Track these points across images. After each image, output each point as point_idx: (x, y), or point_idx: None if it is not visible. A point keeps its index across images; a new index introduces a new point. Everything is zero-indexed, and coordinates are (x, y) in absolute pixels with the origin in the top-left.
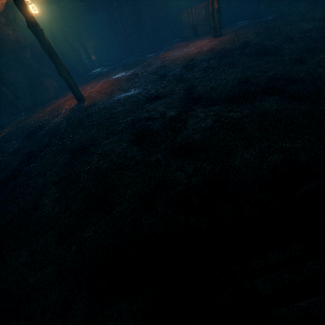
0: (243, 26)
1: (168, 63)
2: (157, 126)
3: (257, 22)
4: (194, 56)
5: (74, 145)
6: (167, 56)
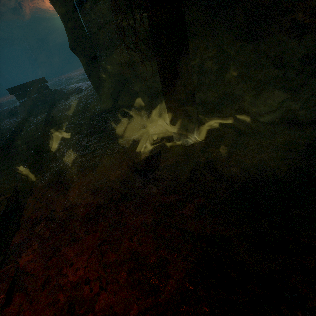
0: None
1: (63, 79)
2: None
3: None
4: (79, 74)
5: None
6: (66, 76)
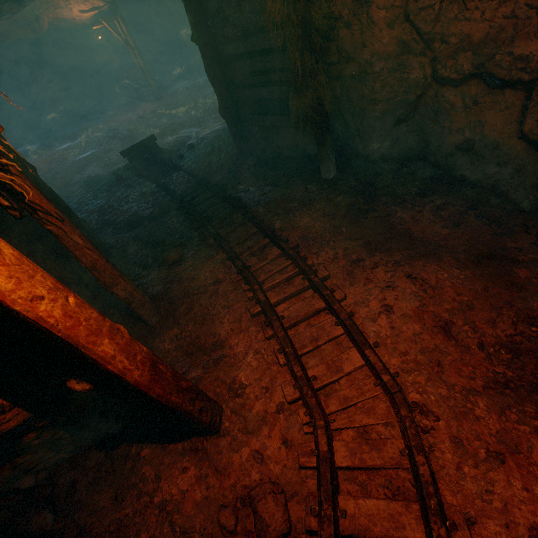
0: (181, 88)
1: (116, 128)
2: (115, 160)
3: (191, 85)
4: (139, 119)
5: (59, 186)
6: (114, 121)
